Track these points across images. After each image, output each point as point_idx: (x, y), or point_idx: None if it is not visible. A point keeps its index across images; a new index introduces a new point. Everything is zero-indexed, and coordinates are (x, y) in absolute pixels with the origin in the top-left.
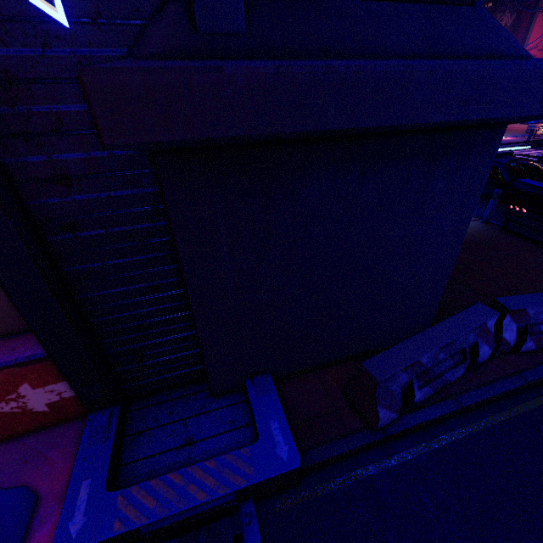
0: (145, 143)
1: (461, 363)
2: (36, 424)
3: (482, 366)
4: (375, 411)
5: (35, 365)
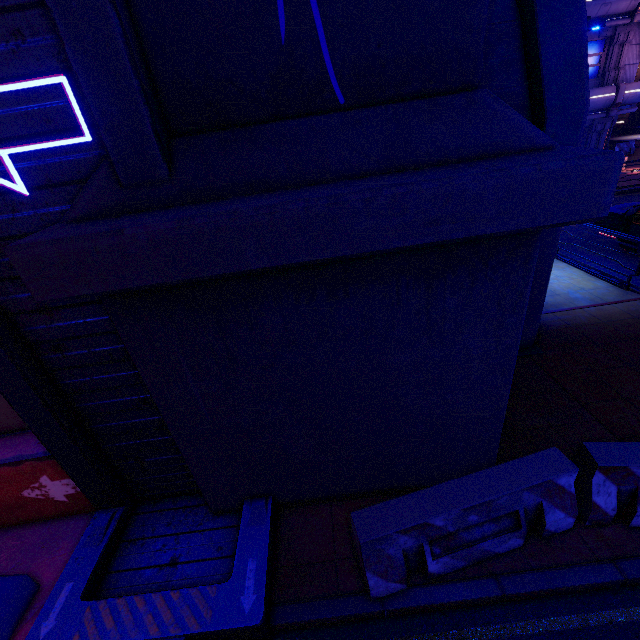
0: (70, 297)
1: (512, 531)
2: (60, 511)
3: (558, 538)
4: (365, 577)
5: (50, 460)
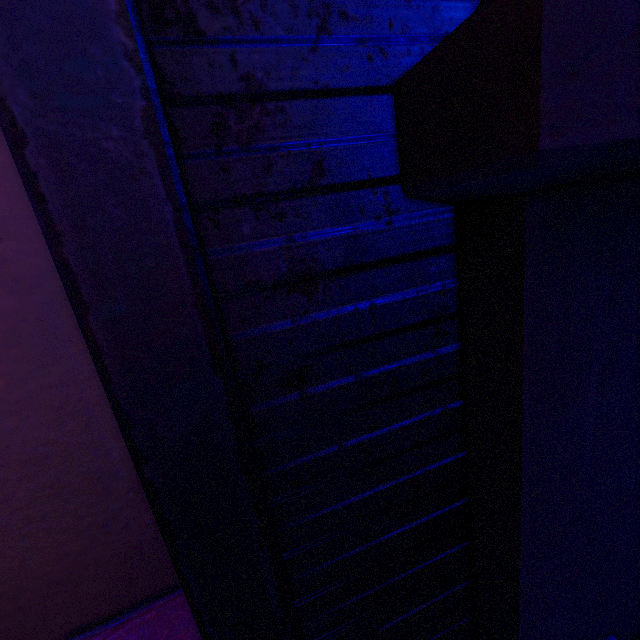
0: (601, 146)
1: None
2: None
3: None
4: None
5: None
